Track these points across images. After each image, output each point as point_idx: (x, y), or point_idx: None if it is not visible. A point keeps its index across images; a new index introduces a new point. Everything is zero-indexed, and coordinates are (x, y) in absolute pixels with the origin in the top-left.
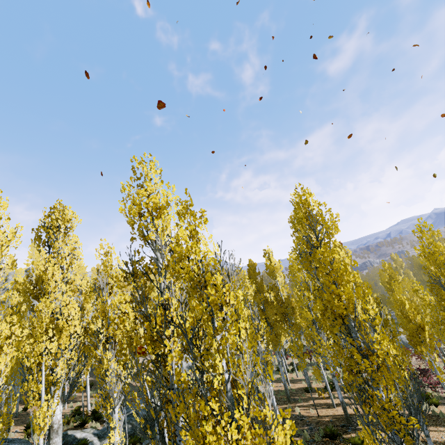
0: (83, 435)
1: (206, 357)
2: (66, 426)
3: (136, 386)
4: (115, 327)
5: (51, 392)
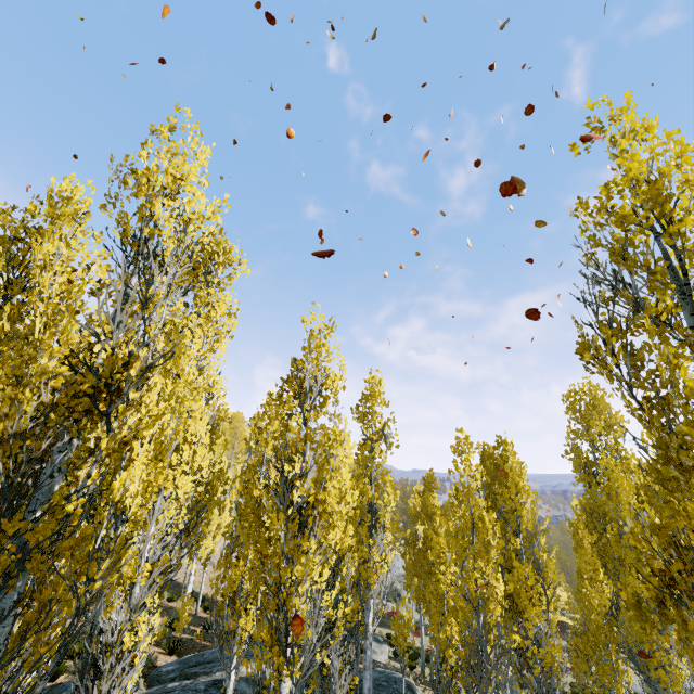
0: None
1: None
2: (77, 663)
3: (191, 615)
4: None
5: None
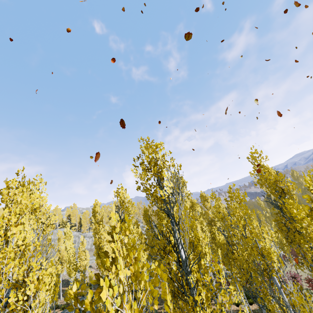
0: None
1: None
2: None
3: None
4: None
5: None
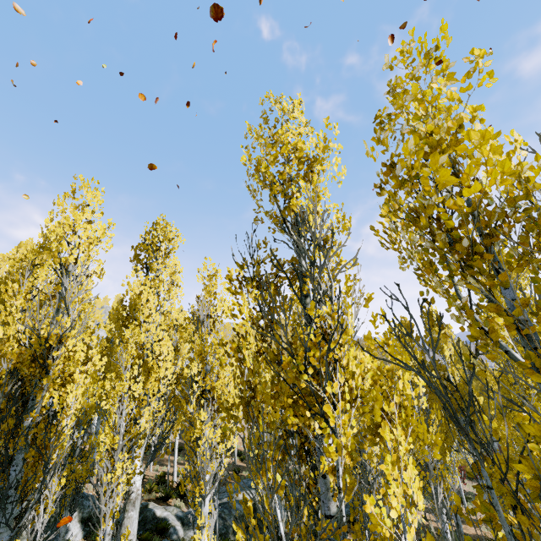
0: (164, 514)
1: (534, 487)
2: (147, 495)
3: (230, 464)
4: (213, 379)
5: (132, 448)
